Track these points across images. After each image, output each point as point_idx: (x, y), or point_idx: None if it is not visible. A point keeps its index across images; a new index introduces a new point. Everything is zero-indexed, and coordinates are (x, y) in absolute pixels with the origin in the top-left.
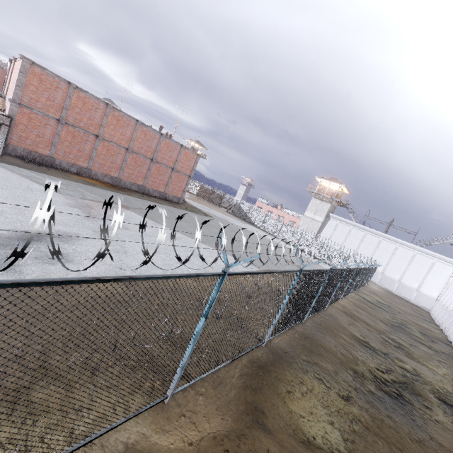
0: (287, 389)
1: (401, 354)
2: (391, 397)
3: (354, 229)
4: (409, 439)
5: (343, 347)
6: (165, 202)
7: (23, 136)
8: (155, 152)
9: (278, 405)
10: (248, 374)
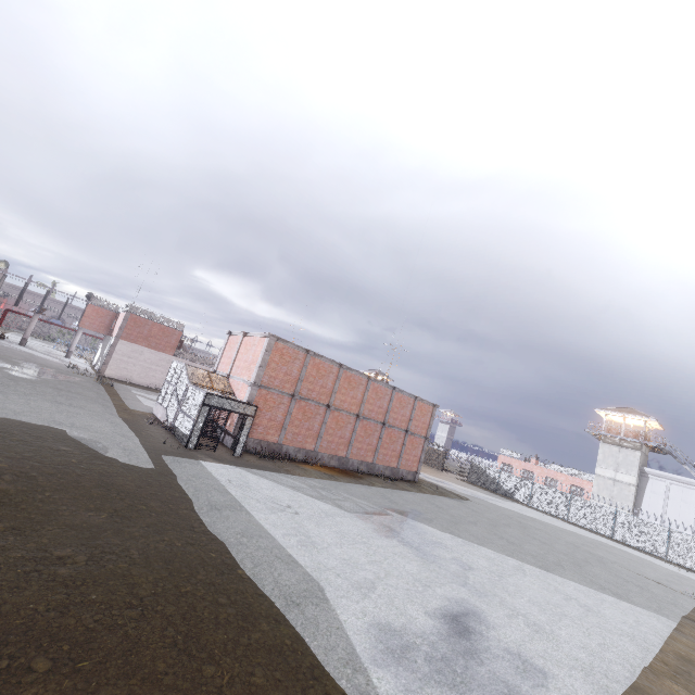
0: None
1: None
2: None
3: None
4: None
5: None
6: (406, 486)
7: (256, 424)
8: (387, 413)
9: None
10: None
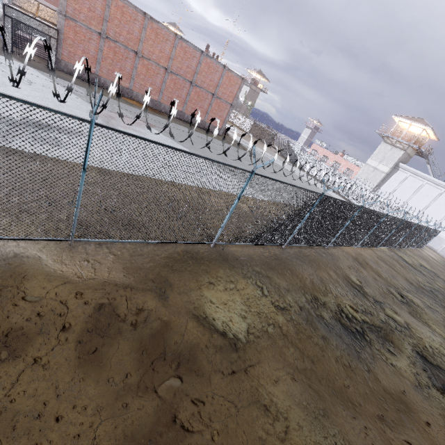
0: (210, 280)
1: (404, 309)
2: (346, 329)
3: (427, 185)
4: (334, 360)
5: (319, 279)
6: (202, 131)
7: (72, 52)
8: (195, 74)
9: (191, 287)
10: (176, 258)
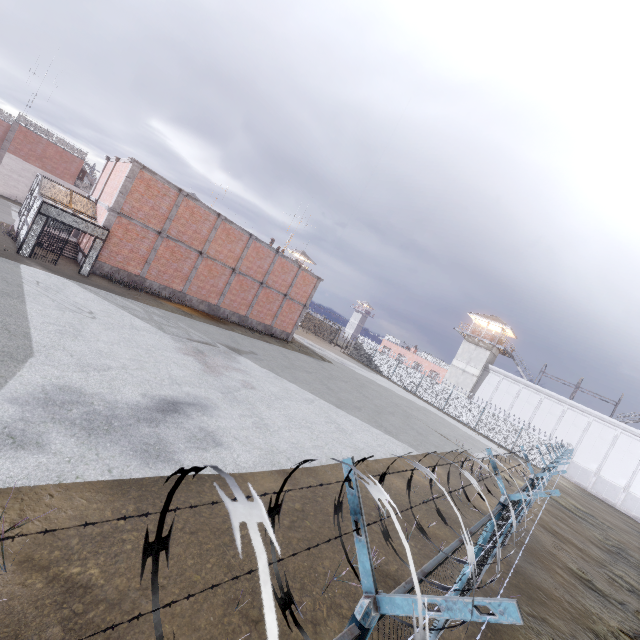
0: None
1: None
2: None
3: (525, 390)
4: None
5: (566, 591)
6: (272, 340)
7: (114, 251)
8: (266, 274)
9: None
10: (475, 634)
